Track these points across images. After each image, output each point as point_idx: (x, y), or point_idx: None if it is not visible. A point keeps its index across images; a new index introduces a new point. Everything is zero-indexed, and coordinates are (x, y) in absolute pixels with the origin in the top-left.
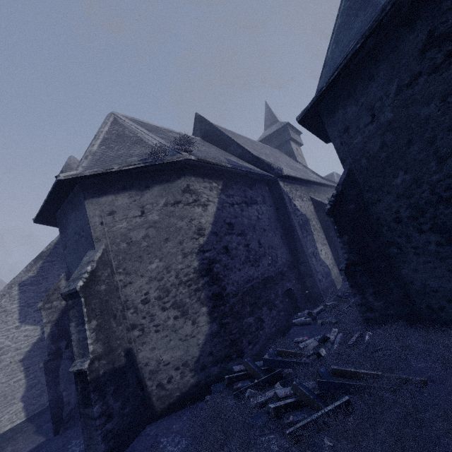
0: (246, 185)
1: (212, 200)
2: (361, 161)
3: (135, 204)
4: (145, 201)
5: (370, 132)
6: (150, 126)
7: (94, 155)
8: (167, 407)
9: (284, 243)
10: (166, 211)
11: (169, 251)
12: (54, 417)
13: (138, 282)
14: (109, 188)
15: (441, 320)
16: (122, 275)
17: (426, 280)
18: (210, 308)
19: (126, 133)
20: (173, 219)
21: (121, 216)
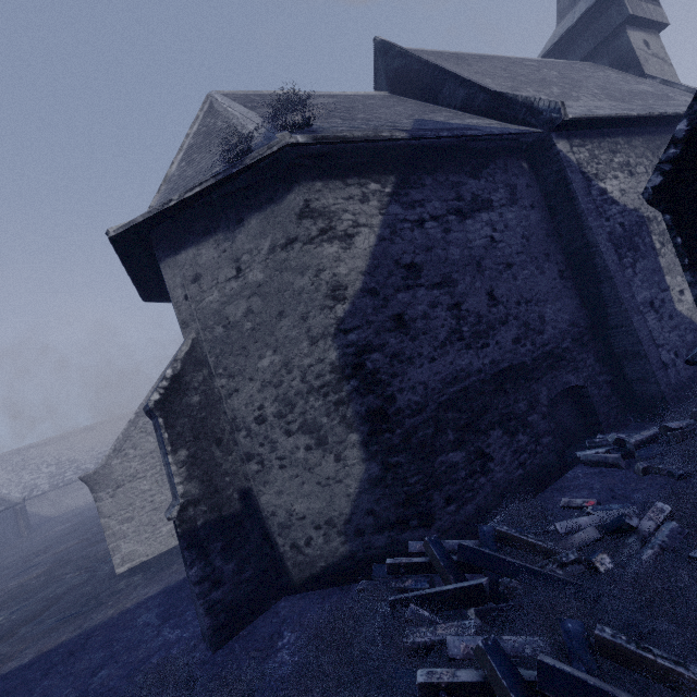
0: (461, 170)
1: (367, 223)
2: None
3: (226, 257)
4: (240, 249)
5: None
6: (273, 97)
7: (169, 182)
8: (309, 579)
9: (567, 287)
10: (274, 262)
11: (287, 335)
12: None
13: (246, 390)
14: (186, 237)
15: None
16: (224, 379)
17: None
18: (364, 435)
19: (218, 125)
20: (287, 275)
21: (209, 282)
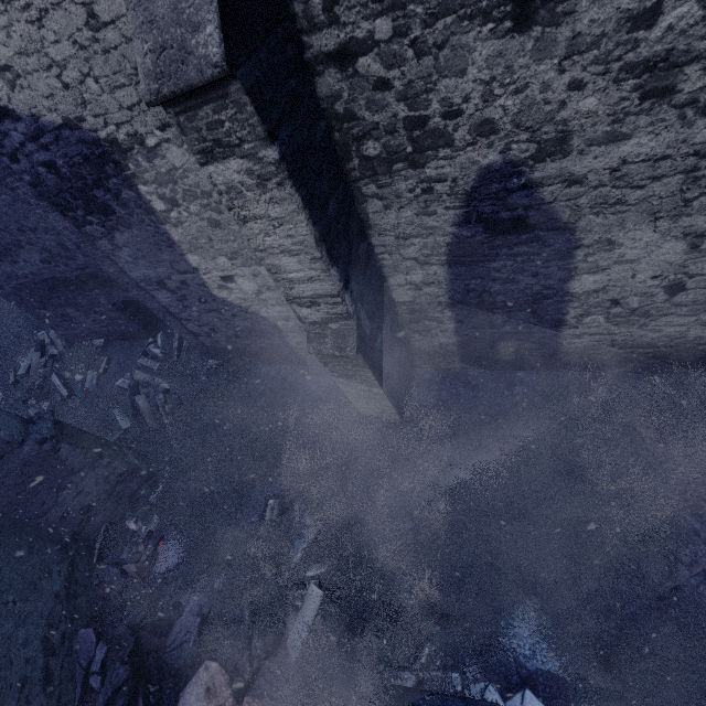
0: None
1: None
2: None
3: None
4: None
5: None
6: None
7: None
8: None
9: None
10: None
11: None
12: None
13: None
14: None
15: None
16: None
17: None
18: None
19: None
20: None
21: None
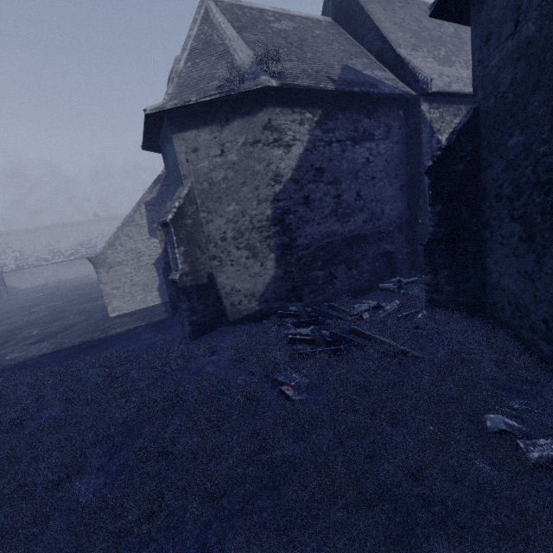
0: (361, 111)
1: (300, 139)
2: (489, 99)
3: (216, 141)
4: (225, 139)
5: (508, 52)
6: (250, 14)
7: (180, 77)
8: (237, 319)
9: (402, 196)
10: (244, 152)
11: (245, 196)
12: (172, 306)
13: (217, 222)
14: (192, 122)
15: (498, 320)
16: (205, 213)
17: (500, 276)
18: (277, 255)
19: (214, 38)
20: (251, 161)
21: (203, 154)
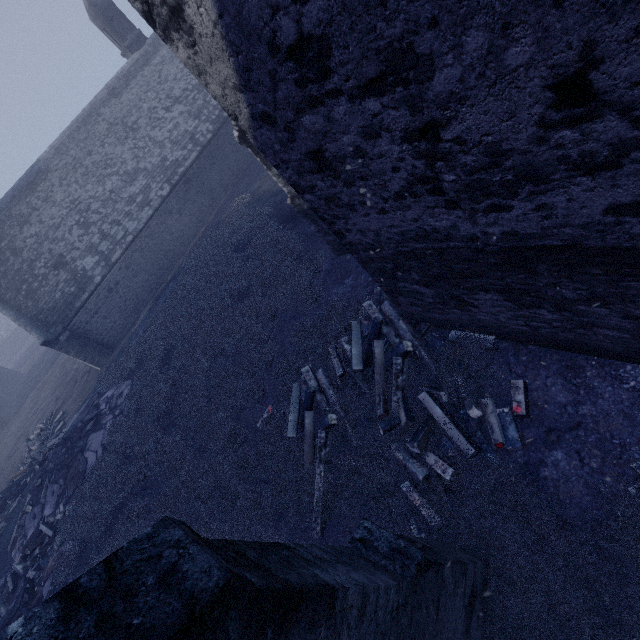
0: None
1: None
2: None
3: None
4: None
5: None
6: None
7: None
8: None
9: None
10: None
11: None
12: None
13: None
14: None
15: None
16: None
17: None
18: None
19: None
20: None
21: None
